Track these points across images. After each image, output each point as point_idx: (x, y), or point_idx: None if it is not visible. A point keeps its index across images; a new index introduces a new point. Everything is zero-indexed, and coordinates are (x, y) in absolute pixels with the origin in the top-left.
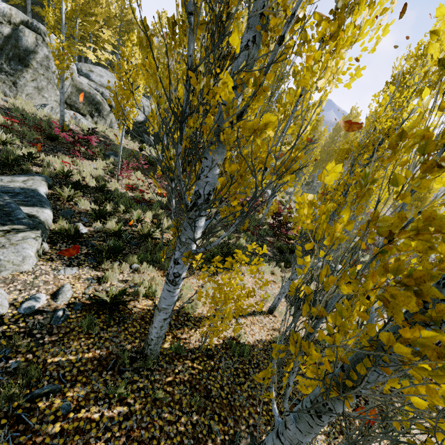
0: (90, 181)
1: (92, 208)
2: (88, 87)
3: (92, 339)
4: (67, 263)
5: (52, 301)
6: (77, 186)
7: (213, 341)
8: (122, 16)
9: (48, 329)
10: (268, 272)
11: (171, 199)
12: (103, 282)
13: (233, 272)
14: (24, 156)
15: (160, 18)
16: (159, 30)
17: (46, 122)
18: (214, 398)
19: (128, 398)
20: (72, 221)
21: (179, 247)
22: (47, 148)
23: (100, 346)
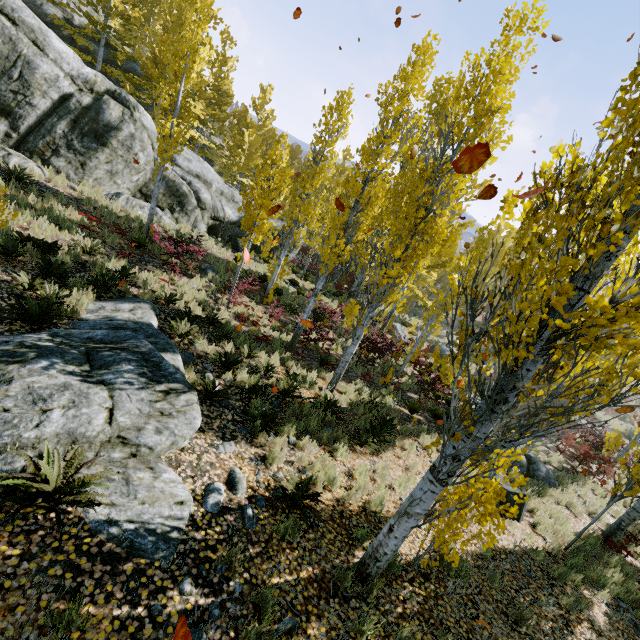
0: (197, 309)
1: (220, 353)
2: (173, 175)
3: (297, 551)
4: (220, 435)
5: (231, 493)
6: (190, 318)
7: (419, 554)
8: (215, 85)
9: (246, 536)
10: (434, 449)
11: (296, 338)
12: (269, 464)
13: (395, 447)
14: (117, 271)
15: (263, 92)
16: (261, 106)
17: (125, 219)
18: (456, 639)
19: (371, 637)
20: (197, 370)
21: (466, 441)
22: (134, 258)
23: (309, 561)
